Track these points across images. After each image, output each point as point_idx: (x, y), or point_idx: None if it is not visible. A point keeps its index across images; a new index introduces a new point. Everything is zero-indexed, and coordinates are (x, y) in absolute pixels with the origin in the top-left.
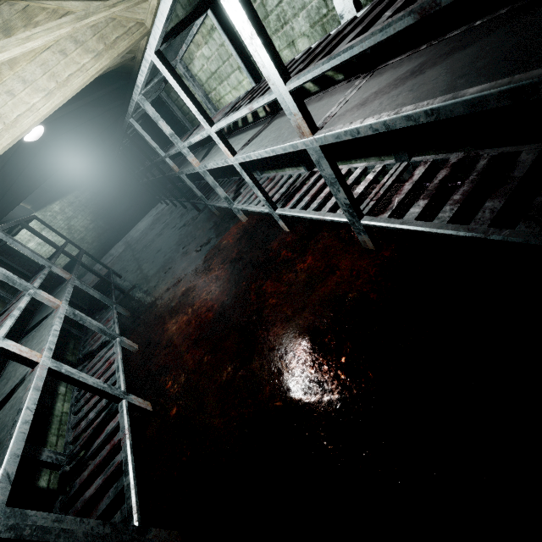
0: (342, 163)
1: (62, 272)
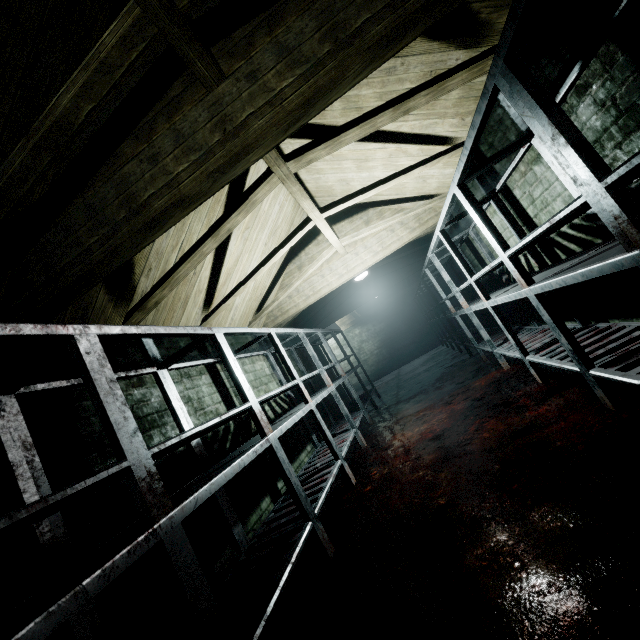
0: (622, 320)
1: (341, 369)
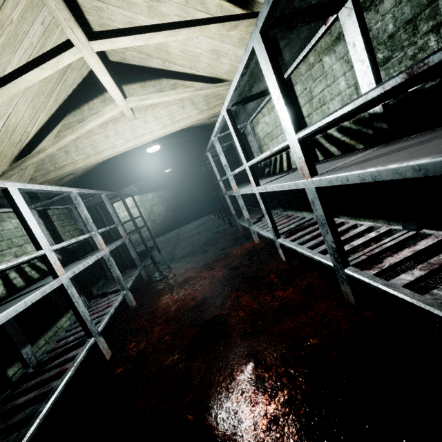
0: (351, 218)
1: (122, 231)
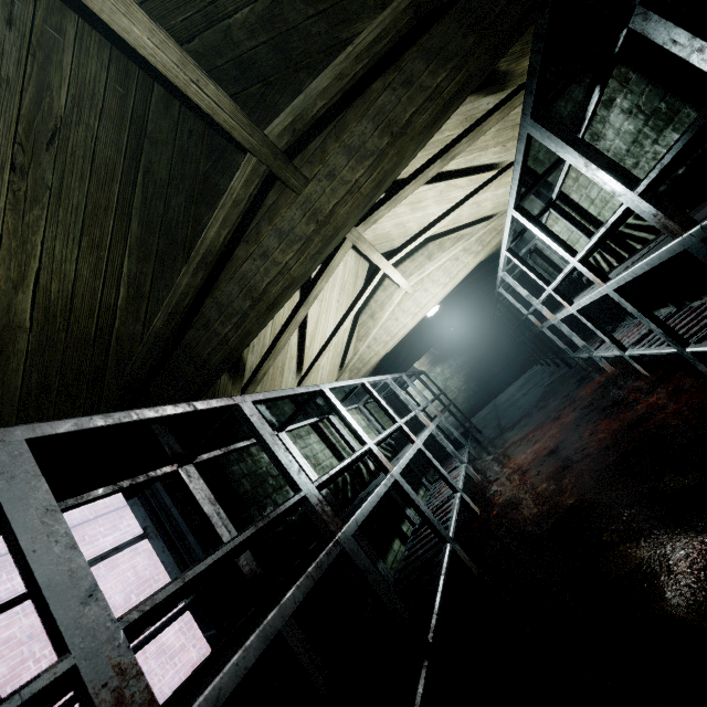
0: None
1: (434, 409)
